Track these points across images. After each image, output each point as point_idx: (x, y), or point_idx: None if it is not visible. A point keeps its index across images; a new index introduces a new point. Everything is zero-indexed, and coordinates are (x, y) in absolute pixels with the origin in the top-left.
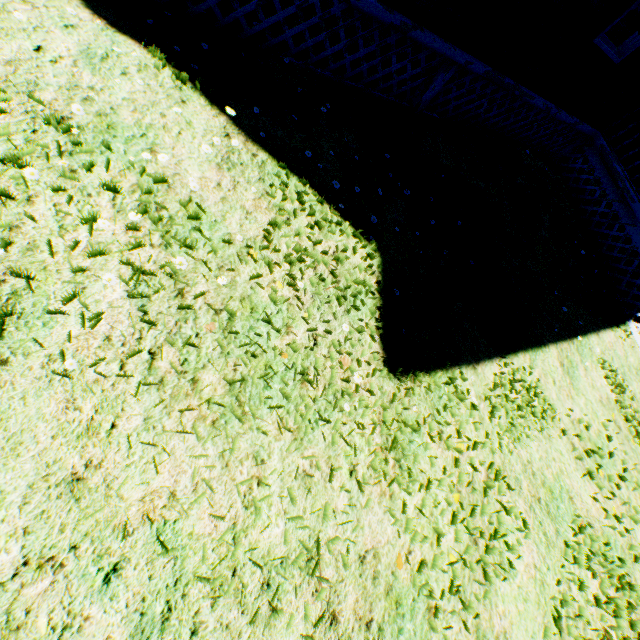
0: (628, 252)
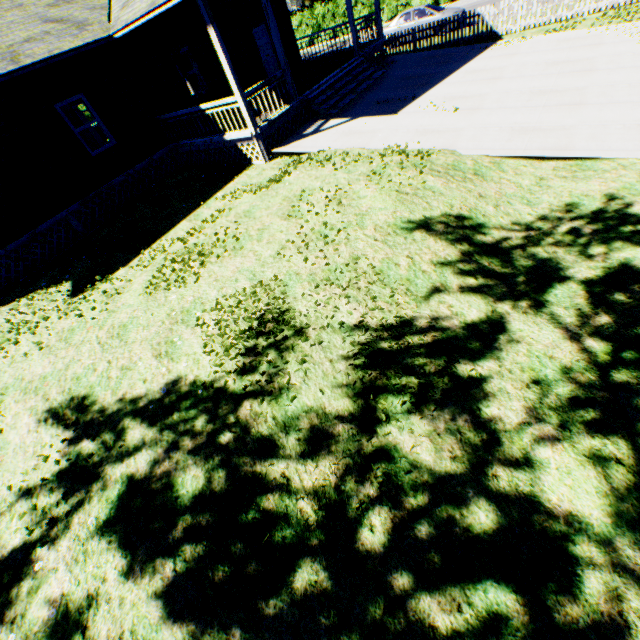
0: (221, 151)
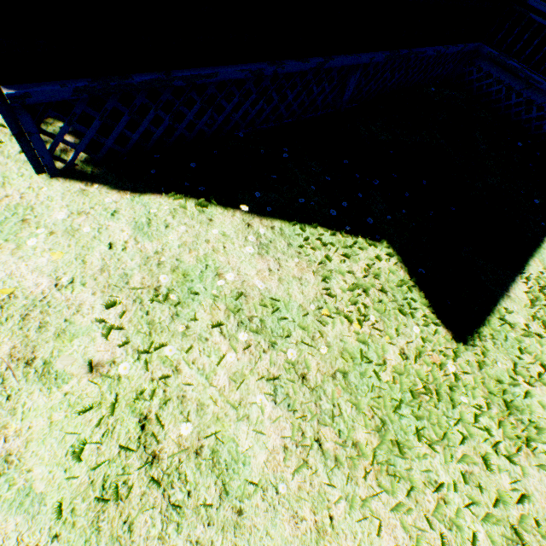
0: None
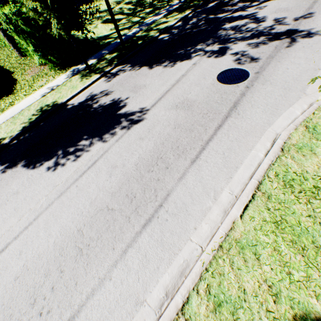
0: None
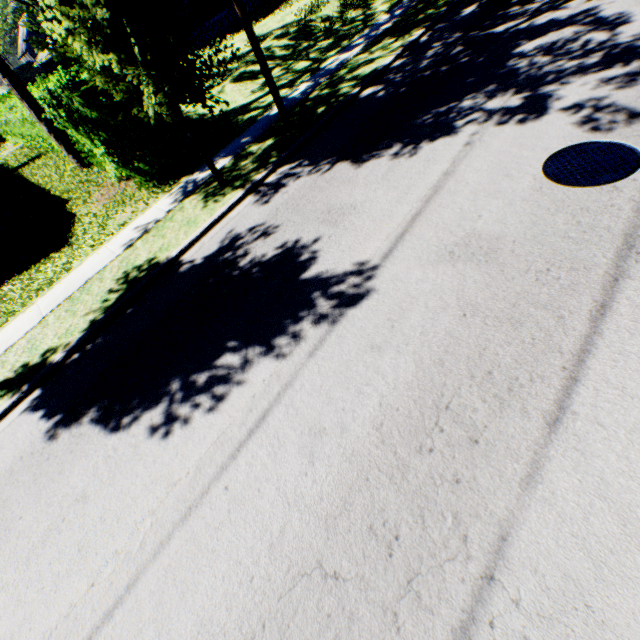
0: None
